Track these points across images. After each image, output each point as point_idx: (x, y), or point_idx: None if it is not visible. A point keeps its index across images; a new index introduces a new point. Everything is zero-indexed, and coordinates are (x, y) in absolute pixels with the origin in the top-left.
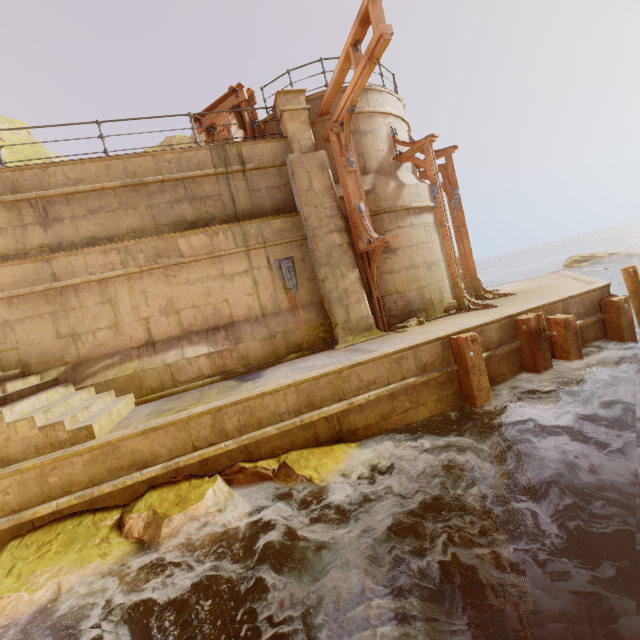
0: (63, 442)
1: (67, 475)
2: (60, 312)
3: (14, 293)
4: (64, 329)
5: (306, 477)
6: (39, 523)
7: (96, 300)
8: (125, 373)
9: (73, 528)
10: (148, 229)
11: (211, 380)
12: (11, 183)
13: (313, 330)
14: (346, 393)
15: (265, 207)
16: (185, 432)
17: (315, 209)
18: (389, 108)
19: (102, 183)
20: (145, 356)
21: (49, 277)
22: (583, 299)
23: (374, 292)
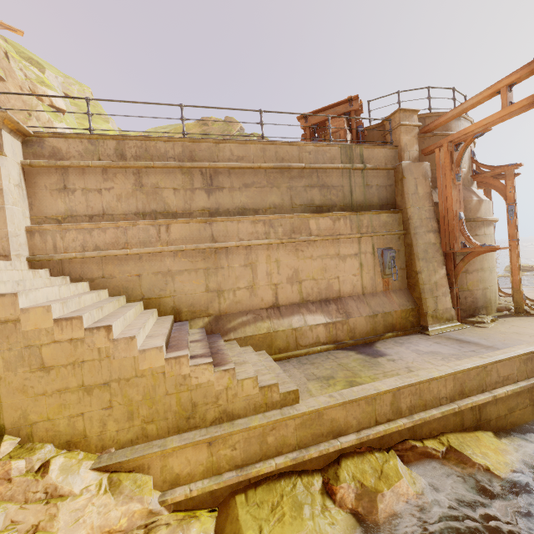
0: (275, 403)
1: (281, 436)
2: (211, 269)
3: (182, 248)
4: (212, 284)
5: (482, 466)
6: (254, 480)
7: (240, 262)
8: (260, 331)
9: (291, 490)
10: (285, 207)
11: (327, 347)
12: (189, 152)
13: (405, 314)
14: (487, 385)
15: (373, 202)
16: (371, 406)
17: (418, 210)
18: None
19: (257, 162)
20: (274, 318)
21: (208, 237)
22: None
23: (455, 288)
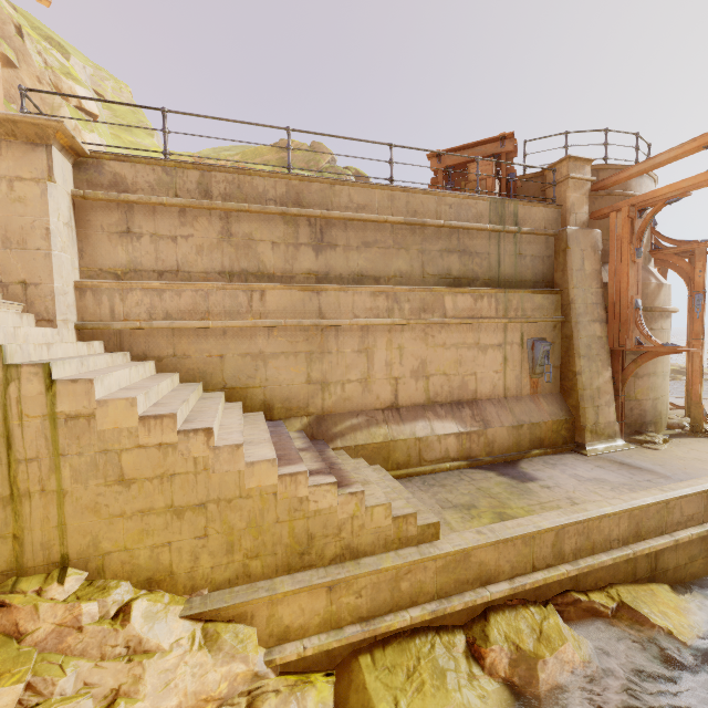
0: (410, 538)
1: (418, 582)
2: (316, 353)
3: (281, 323)
4: (315, 374)
5: (663, 629)
6: (380, 636)
7: (353, 347)
8: (375, 440)
9: (429, 652)
10: (414, 276)
11: (458, 465)
12: (295, 193)
13: (557, 426)
14: (667, 526)
15: (526, 277)
16: (529, 548)
17: (582, 292)
18: None
19: (382, 214)
20: (392, 422)
21: (314, 311)
22: None
23: (620, 396)
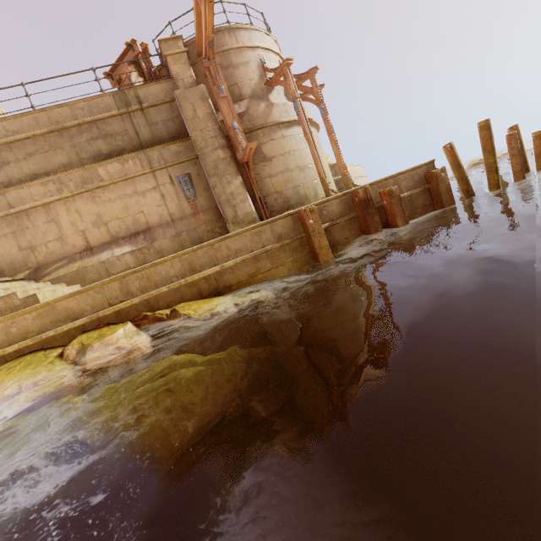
0: (18, 306)
1: (23, 327)
2: (19, 231)
3: None
4: (24, 244)
5: (186, 314)
6: (10, 359)
7: (43, 220)
8: (71, 270)
9: (31, 358)
10: (74, 163)
11: None
12: None
13: (211, 227)
14: (219, 260)
15: (163, 136)
16: (101, 294)
17: (201, 132)
18: (257, 42)
19: (34, 132)
20: (85, 258)
21: (6, 206)
22: (411, 175)
23: (256, 193)
